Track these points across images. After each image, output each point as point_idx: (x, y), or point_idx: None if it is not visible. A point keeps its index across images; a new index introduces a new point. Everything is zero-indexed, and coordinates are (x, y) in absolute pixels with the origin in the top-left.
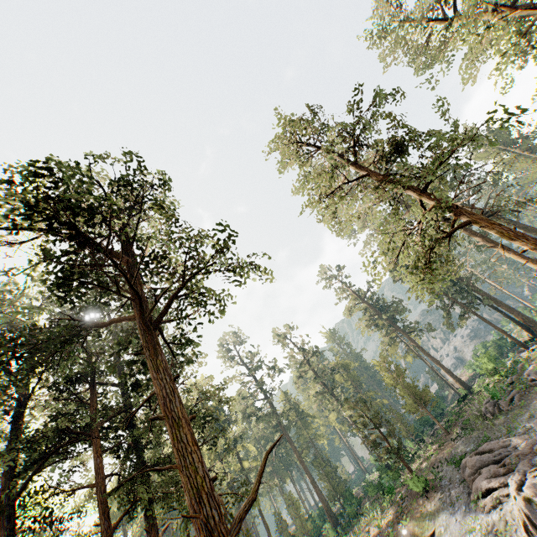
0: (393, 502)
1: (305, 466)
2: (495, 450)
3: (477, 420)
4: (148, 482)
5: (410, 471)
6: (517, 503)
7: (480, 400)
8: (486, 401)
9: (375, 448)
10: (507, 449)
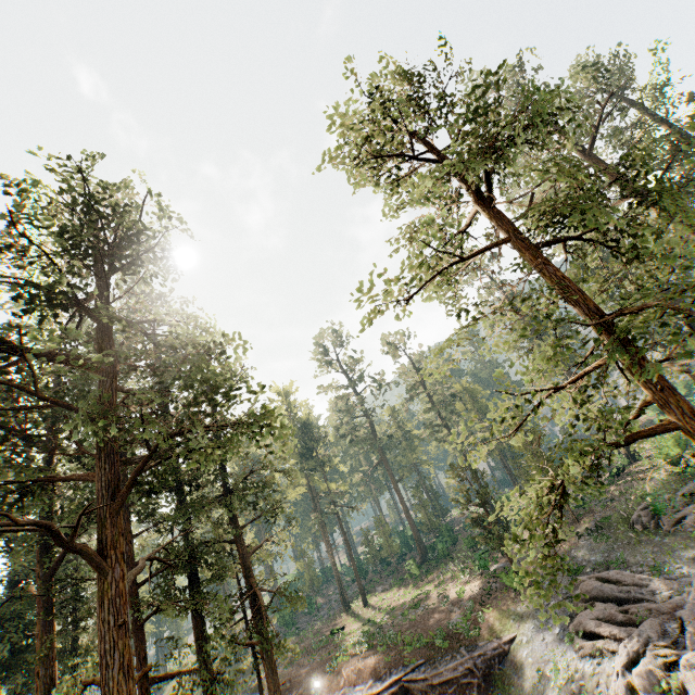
0: (485, 572)
1: (401, 495)
2: (625, 584)
3: (621, 524)
4: (194, 555)
5: (510, 561)
6: (617, 685)
7: (638, 493)
8: (643, 506)
9: (474, 527)
10: (641, 589)
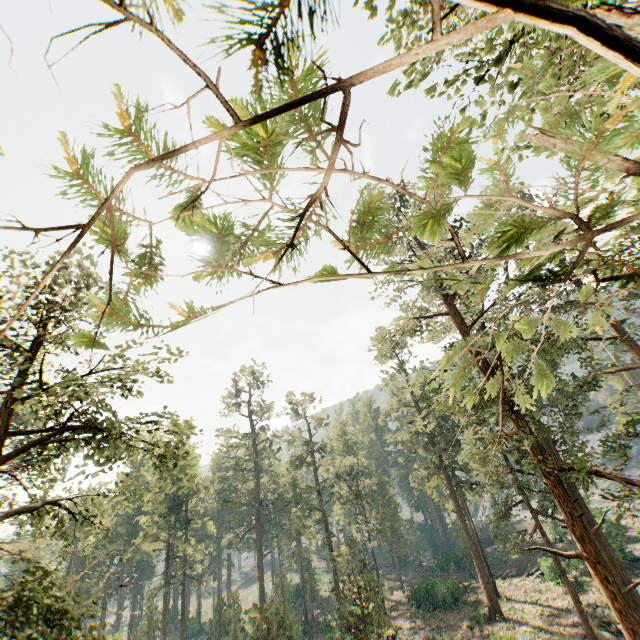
0: None
1: (261, 574)
2: None
3: None
4: None
5: None
6: None
7: None
8: None
9: None
10: None
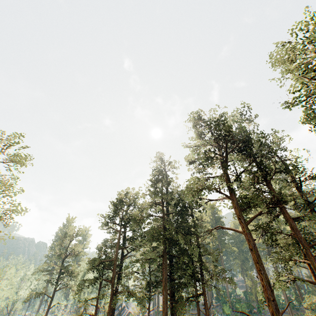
0: None
1: None
2: None
3: None
4: None
5: None
6: None
7: None
8: None
9: None
10: None
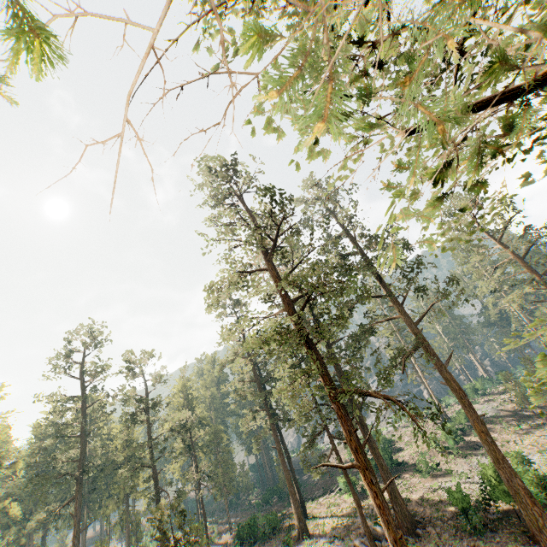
0: None
1: None
2: None
3: None
4: None
5: None
6: None
7: None
8: None
9: None
10: None
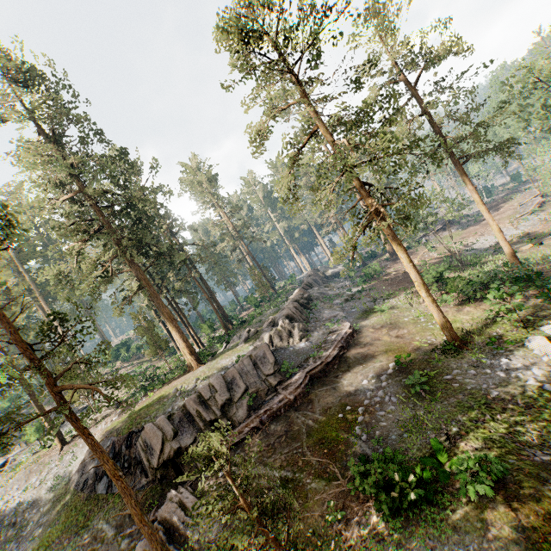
0: None
1: None
2: None
3: None
4: None
5: None
6: None
7: None
8: None
9: None
10: None
